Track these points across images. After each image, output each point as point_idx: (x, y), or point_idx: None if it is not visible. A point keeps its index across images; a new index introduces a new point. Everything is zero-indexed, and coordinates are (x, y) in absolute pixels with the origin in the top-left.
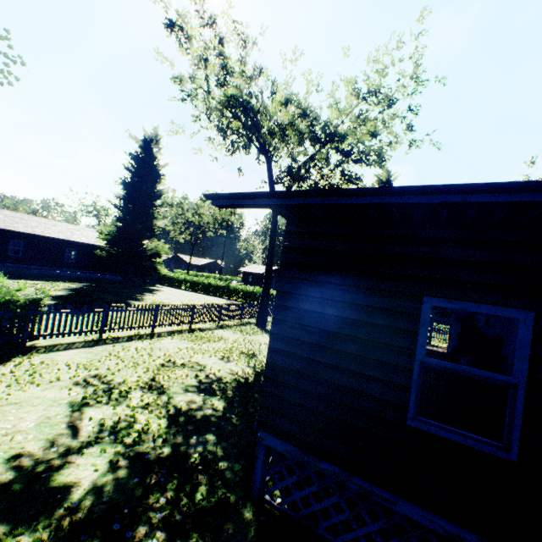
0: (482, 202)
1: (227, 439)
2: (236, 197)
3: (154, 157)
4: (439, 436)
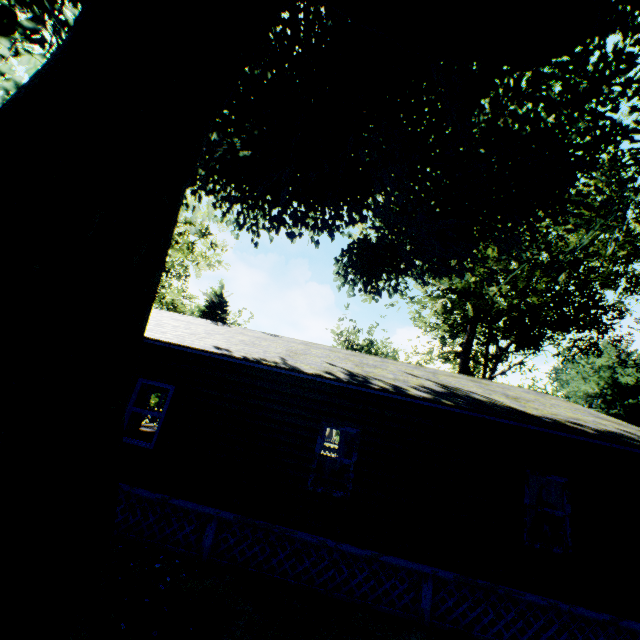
0: None
1: None
2: None
3: None
4: None
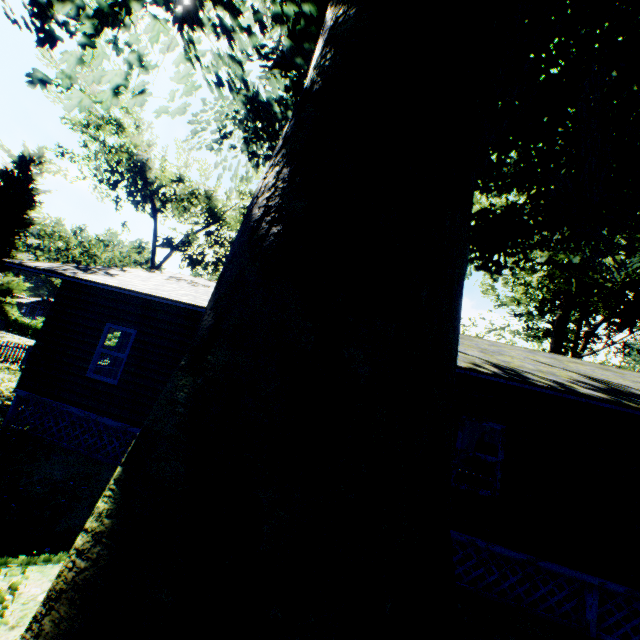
0: (95, 286)
1: (4, 413)
2: (18, 265)
3: (32, 179)
4: (97, 379)
